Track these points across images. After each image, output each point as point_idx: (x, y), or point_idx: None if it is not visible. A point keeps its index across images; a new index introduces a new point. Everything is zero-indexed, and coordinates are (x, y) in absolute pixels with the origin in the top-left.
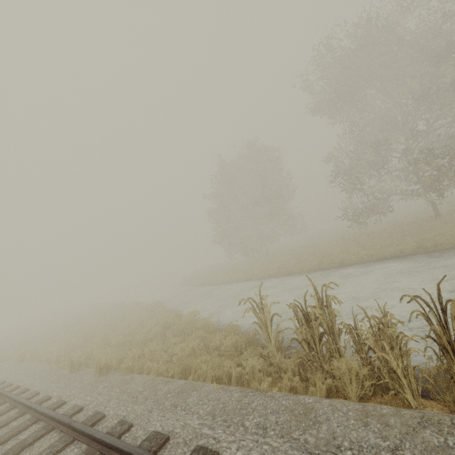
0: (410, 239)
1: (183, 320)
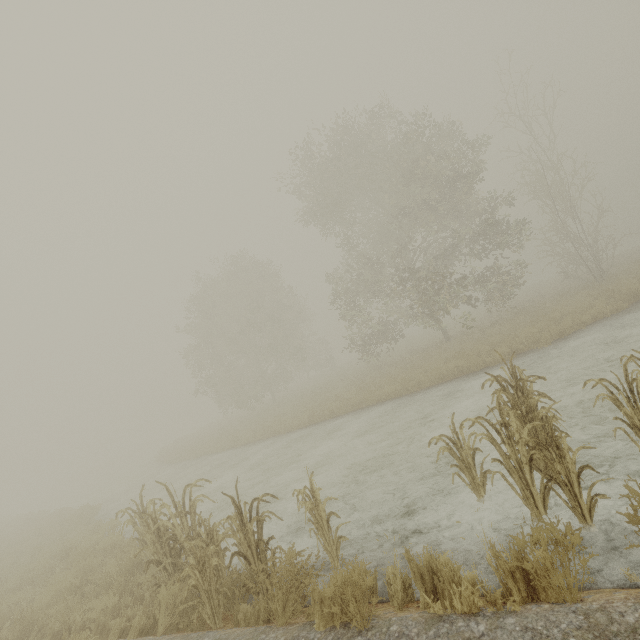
0: (402, 377)
1: (76, 544)
